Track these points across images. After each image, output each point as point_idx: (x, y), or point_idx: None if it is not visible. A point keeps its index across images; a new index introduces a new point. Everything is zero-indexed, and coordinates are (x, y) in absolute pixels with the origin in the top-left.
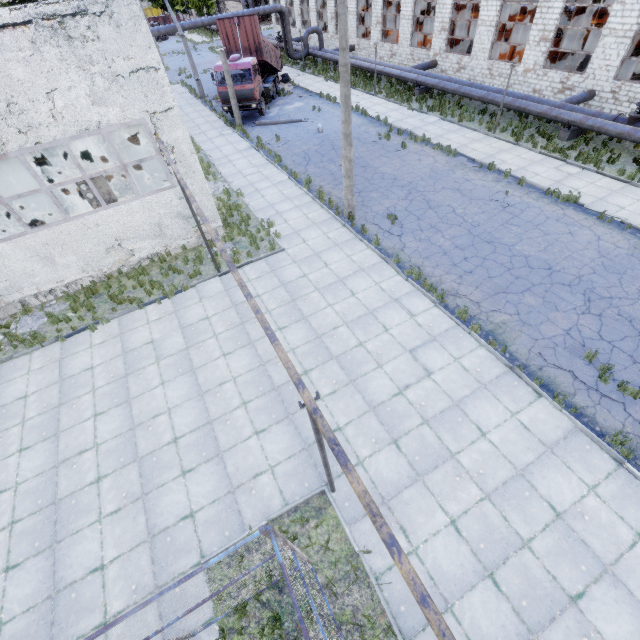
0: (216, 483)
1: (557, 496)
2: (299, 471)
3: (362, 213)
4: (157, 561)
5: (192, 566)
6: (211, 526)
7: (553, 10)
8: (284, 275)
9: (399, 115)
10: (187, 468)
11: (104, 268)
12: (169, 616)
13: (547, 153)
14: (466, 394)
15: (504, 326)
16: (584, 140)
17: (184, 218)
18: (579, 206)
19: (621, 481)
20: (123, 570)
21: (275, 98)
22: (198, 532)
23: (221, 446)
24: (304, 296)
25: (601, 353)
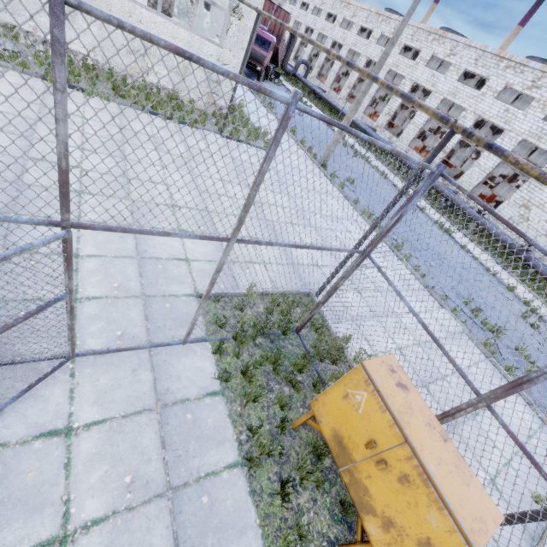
0: (213, 250)
1: (458, 360)
2: (287, 275)
3: (330, 168)
4: (146, 276)
5: (185, 294)
6: (206, 275)
7: (454, 138)
8: (274, 165)
9: (351, 141)
10: (184, 229)
11: (113, 64)
12: (157, 321)
13: (434, 206)
14: (401, 288)
15: (420, 267)
16: (451, 213)
17: (209, 78)
18: (451, 237)
19: (488, 366)
20: (103, 268)
21: (268, 79)
22: (193, 274)
23: (218, 230)
24: (290, 184)
25: (470, 304)
